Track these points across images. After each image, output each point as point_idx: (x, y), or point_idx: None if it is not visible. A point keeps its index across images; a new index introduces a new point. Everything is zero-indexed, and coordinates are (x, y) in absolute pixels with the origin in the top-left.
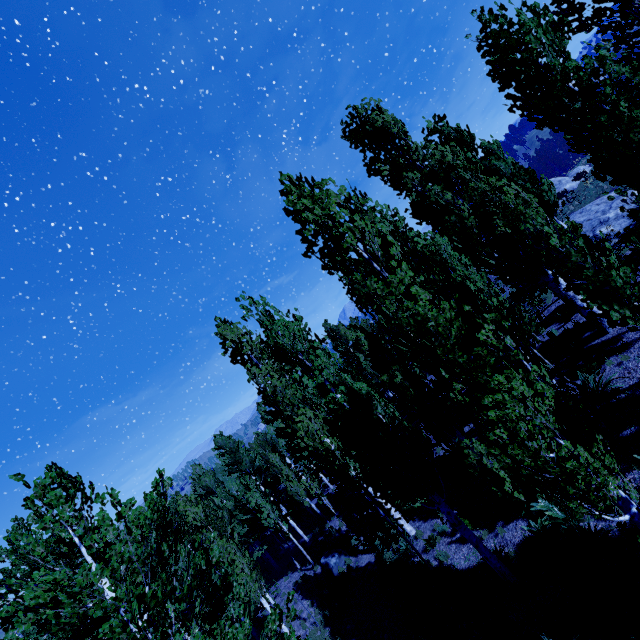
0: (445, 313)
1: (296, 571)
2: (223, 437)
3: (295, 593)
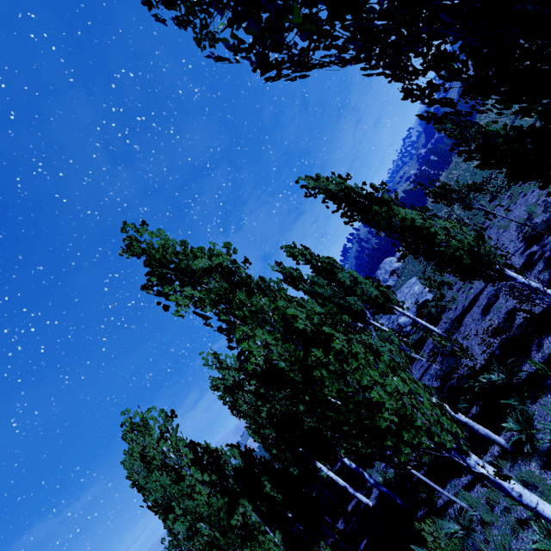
0: (213, 506)
1: None
2: None
3: None
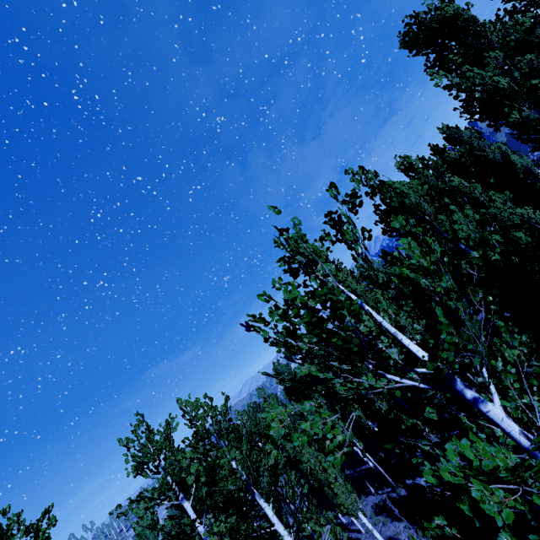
0: None
1: (370, 495)
2: (281, 364)
3: (396, 509)
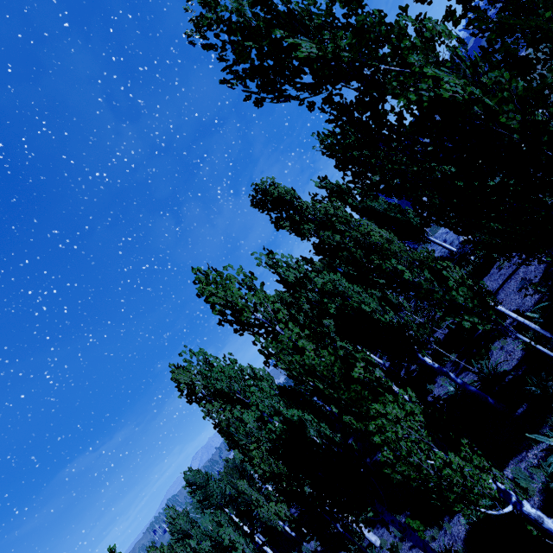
0: (325, 359)
1: None
2: (192, 472)
3: None
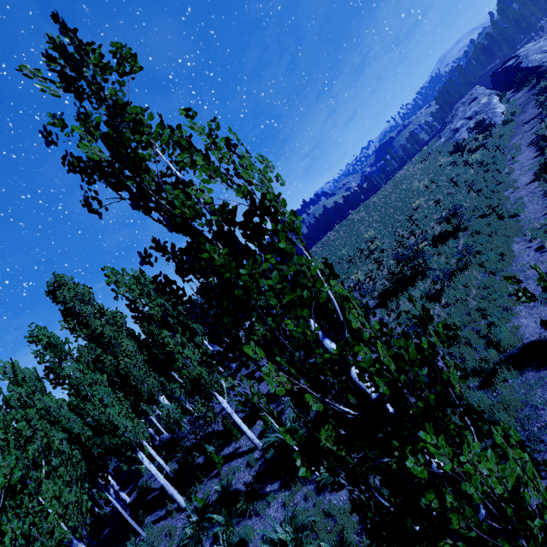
0: None
1: None
2: None
3: None
